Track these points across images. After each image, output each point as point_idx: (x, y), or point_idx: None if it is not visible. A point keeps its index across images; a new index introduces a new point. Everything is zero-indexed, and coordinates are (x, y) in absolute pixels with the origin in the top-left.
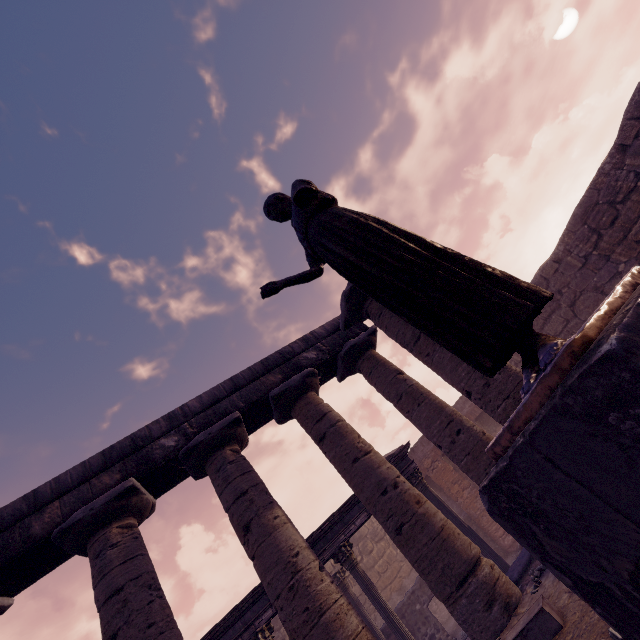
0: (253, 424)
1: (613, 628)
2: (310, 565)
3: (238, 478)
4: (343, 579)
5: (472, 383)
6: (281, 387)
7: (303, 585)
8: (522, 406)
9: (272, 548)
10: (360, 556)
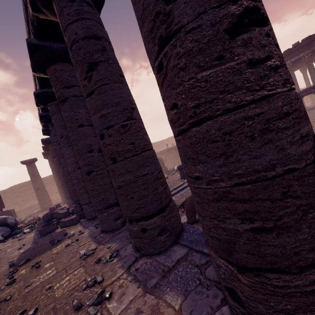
0: None
1: None
2: None
3: None
4: None
5: None
6: None
7: None
8: (1, 212)
9: None
10: None
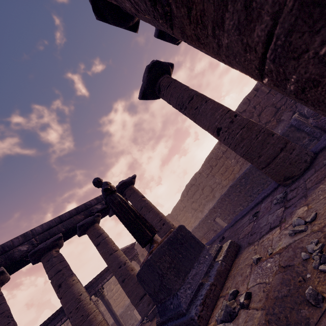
0: (67, 237)
1: (153, 301)
2: (86, 298)
3: (58, 264)
4: (97, 304)
5: (156, 227)
6: (83, 222)
7: (82, 306)
8: (144, 259)
9: (70, 293)
10: (107, 292)
